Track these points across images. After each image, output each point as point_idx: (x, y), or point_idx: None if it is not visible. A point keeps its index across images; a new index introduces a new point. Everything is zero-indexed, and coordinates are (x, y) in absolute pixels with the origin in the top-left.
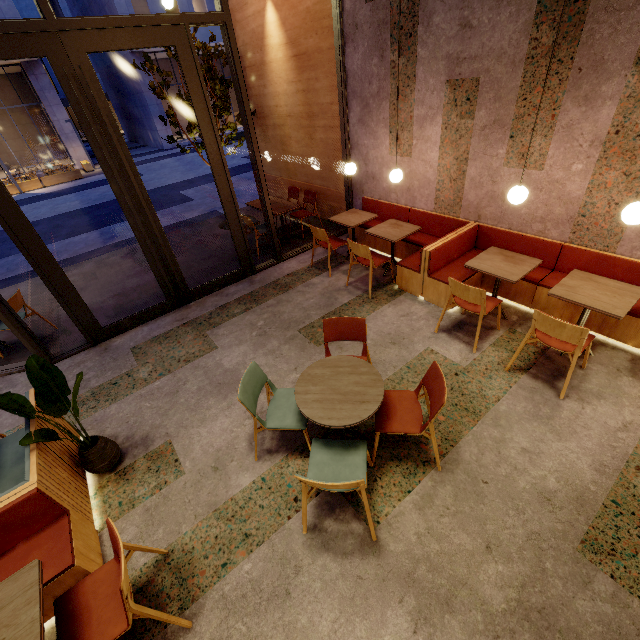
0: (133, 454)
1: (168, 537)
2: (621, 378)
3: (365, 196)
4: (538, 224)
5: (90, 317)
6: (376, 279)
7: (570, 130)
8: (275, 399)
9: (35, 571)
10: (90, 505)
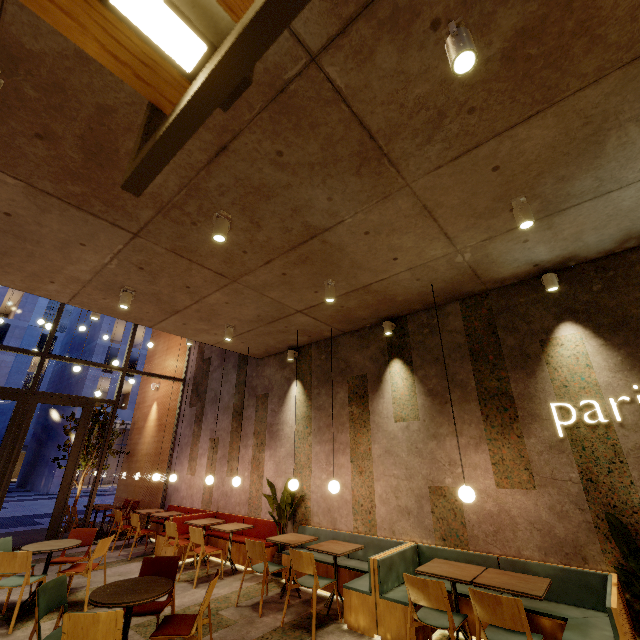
0: None
1: None
2: (237, 581)
3: (171, 504)
4: (238, 507)
5: None
6: (145, 553)
7: (243, 458)
8: None
9: None
10: None
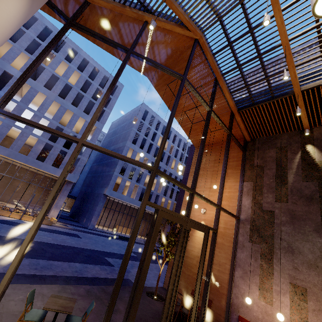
0: None
1: None
2: None
3: (240, 314)
4: None
5: None
6: None
7: None
8: None
9: None
10: None
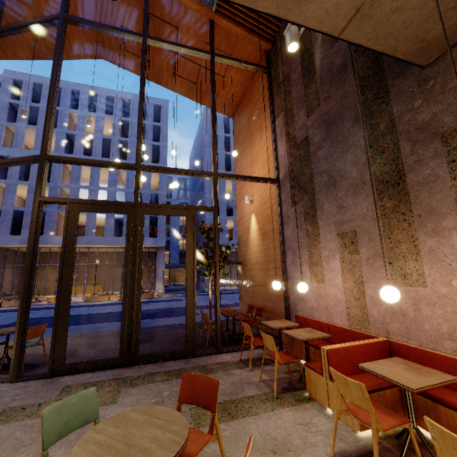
0: None
1: None
2: None
3: (298, 314)
4: (448, 341)
5: (62, 351)
6: (290, 382)
7: (434, 254)
8: None
9: None
10: None
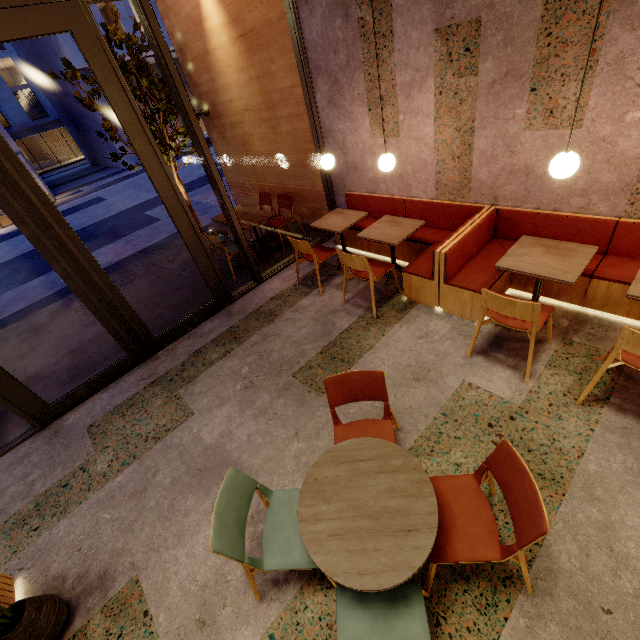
0: (86, 607)
1: None
2: None
3: (348, 191)
4: (578, 198)
5: (29, 396)
6: (378, 291)
7: (620, 66)
8: (272, 511)
9: None
10: None
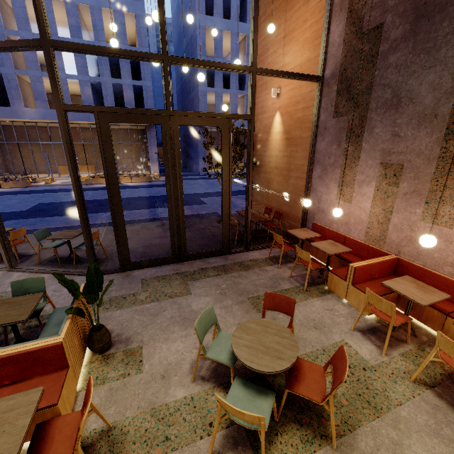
0: (117, 346)
1: (116, 415)
2: None
3: (315, 222)
4: (449, 267)
5: (127, 254)
6: (312, 278)
7: None
8: (218, 338)
9: (39, 394)
10: (80, 371)
